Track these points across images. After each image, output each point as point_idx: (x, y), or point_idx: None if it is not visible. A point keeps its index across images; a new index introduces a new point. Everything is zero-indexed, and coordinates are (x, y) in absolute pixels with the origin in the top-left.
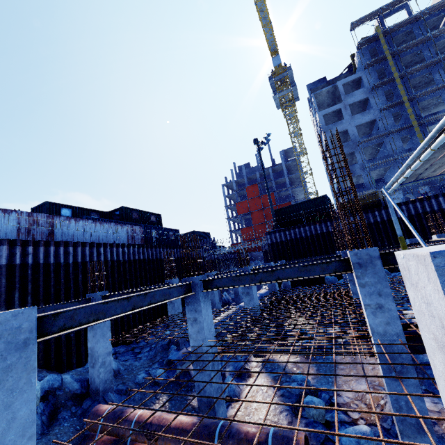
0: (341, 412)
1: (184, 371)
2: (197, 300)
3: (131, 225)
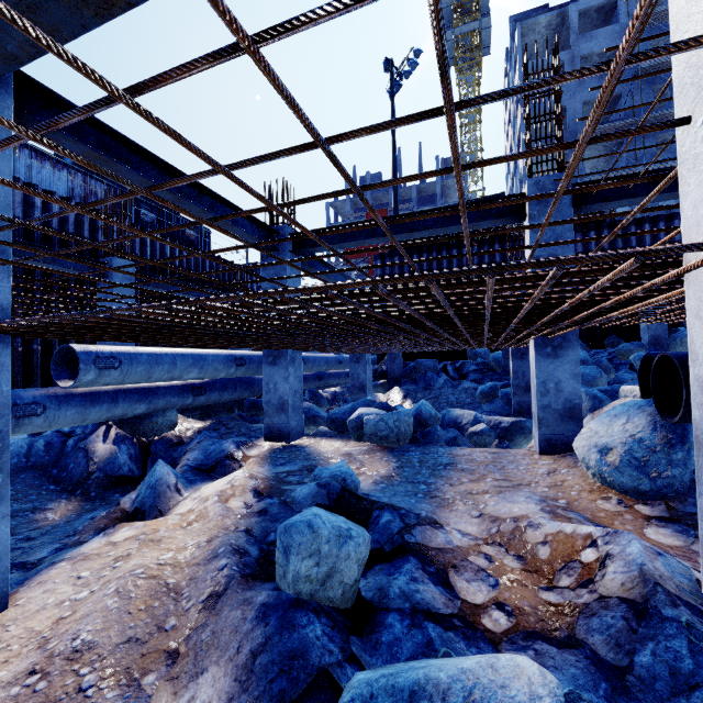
0: (425, 577)
1: (75, 450)
2: None
3: (83, 175)
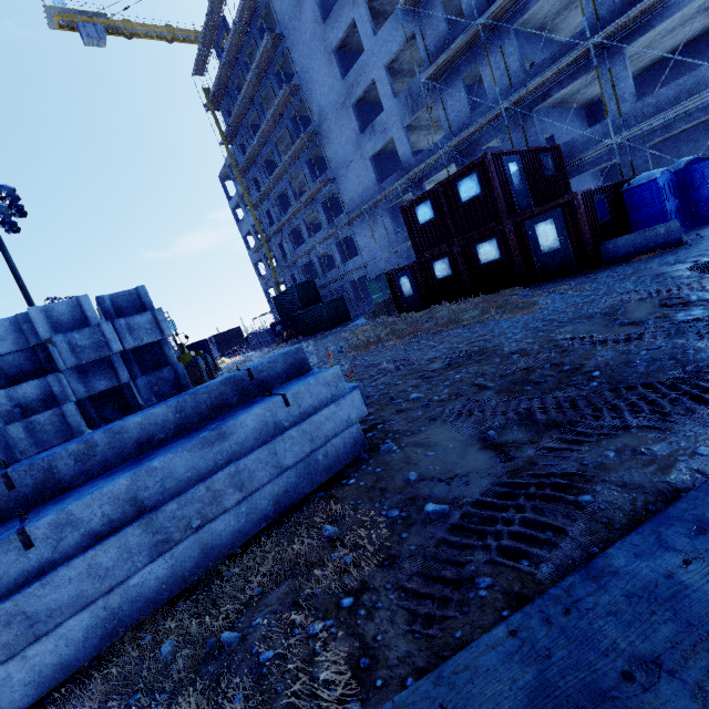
0: None
1: None
2: None
3: None
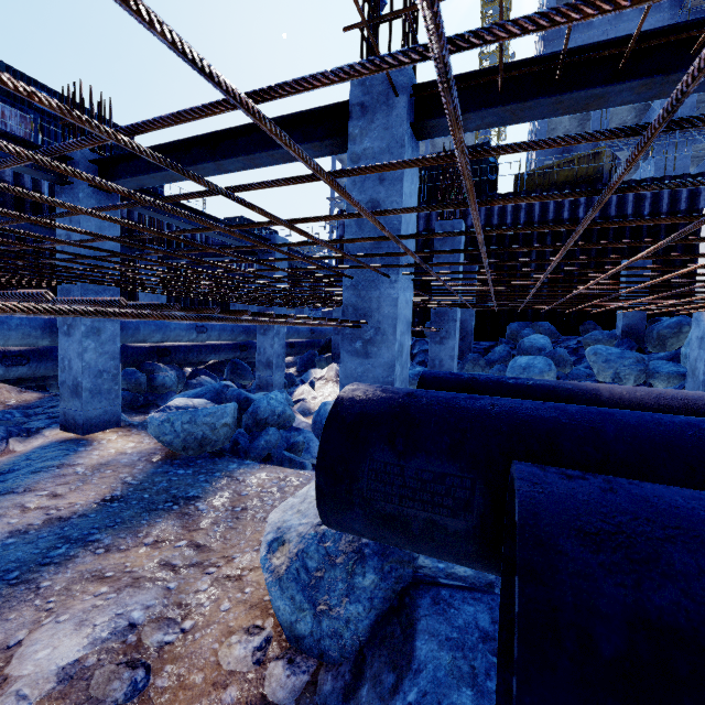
0: None
1: None
2: None
3: None
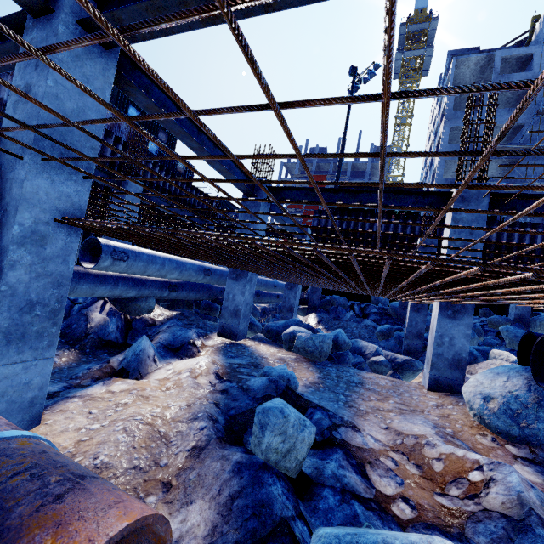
0: (349, 466)
1: (79, 314)
2: (51, 31)
3: None
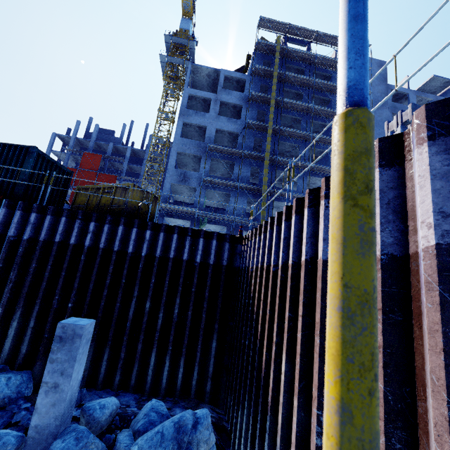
0: None
1: None
2: None
3: None
